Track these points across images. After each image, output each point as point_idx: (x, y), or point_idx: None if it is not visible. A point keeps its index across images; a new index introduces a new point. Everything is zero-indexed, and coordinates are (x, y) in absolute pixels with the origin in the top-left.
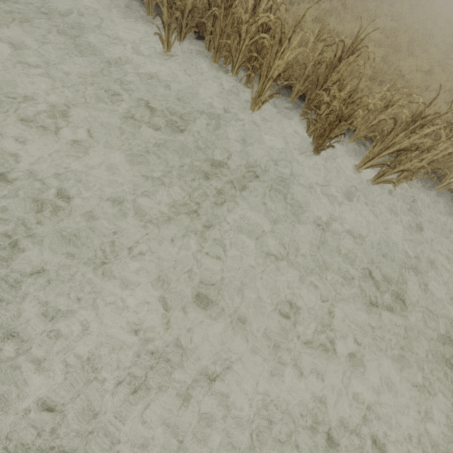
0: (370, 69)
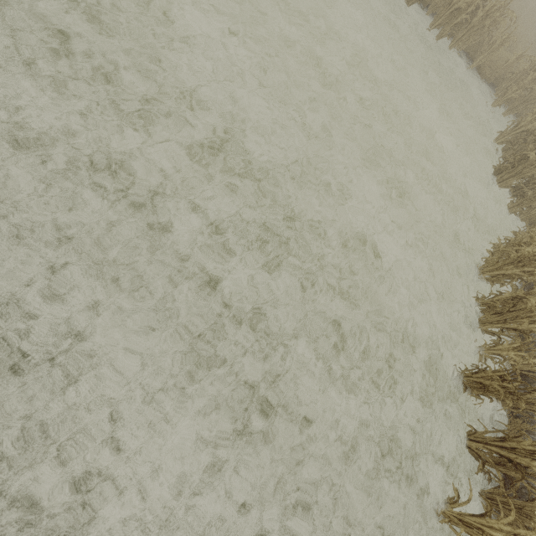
0: None
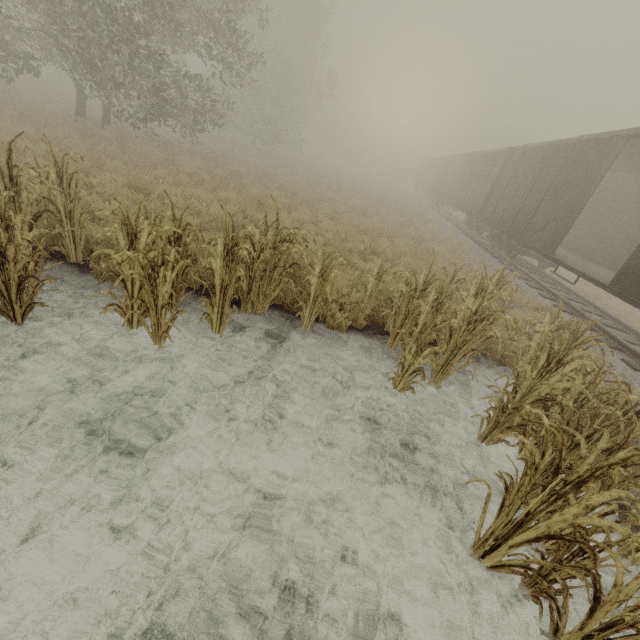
0: (196, 218)
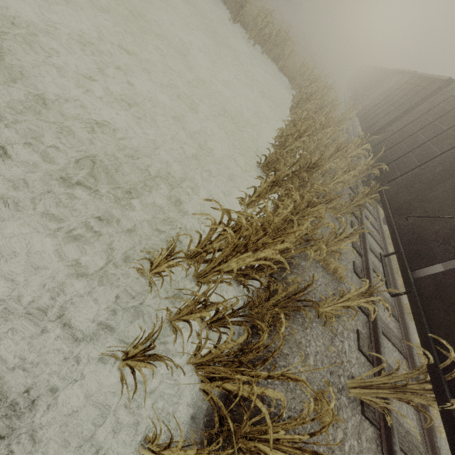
0: None
